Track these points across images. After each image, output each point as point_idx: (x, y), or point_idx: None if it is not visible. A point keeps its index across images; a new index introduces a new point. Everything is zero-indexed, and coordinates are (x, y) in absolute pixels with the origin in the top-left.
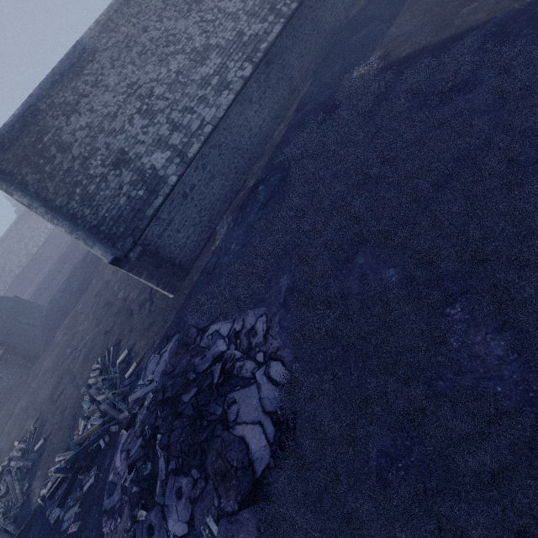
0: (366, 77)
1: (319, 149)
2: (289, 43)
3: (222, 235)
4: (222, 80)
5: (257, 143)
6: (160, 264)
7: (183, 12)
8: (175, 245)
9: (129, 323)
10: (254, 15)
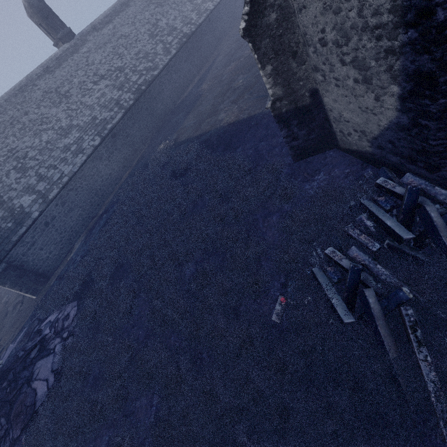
0: (162, 151)
1: (134, 193)
2: (130, 123)
3: (76, 250)
4: (79, 147)
5: (109, 184)
6: (23, 274)
7: (56, 103)
8: (38, 259)
9: (3, 322)
10: (104, 107)
